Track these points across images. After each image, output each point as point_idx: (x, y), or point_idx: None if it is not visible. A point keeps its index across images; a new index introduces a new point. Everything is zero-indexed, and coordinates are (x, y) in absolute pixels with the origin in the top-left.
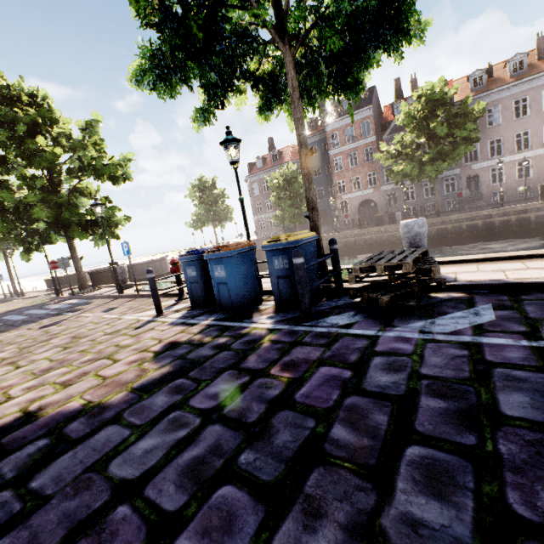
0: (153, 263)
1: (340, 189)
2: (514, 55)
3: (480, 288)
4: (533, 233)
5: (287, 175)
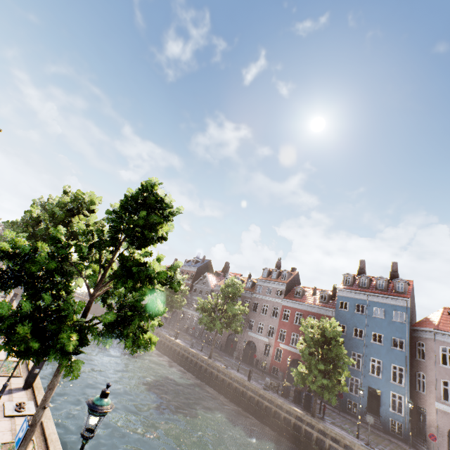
0: None
1: None
2: (238, 276)
3: None
4: (165, 352)
5: None
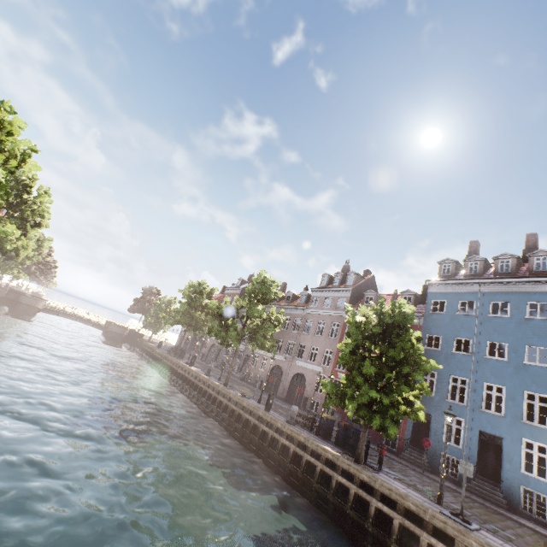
0: (30, 298)
1: None
2: (289, 291)
3: None
4: (175, 383)
5: (162, 301)
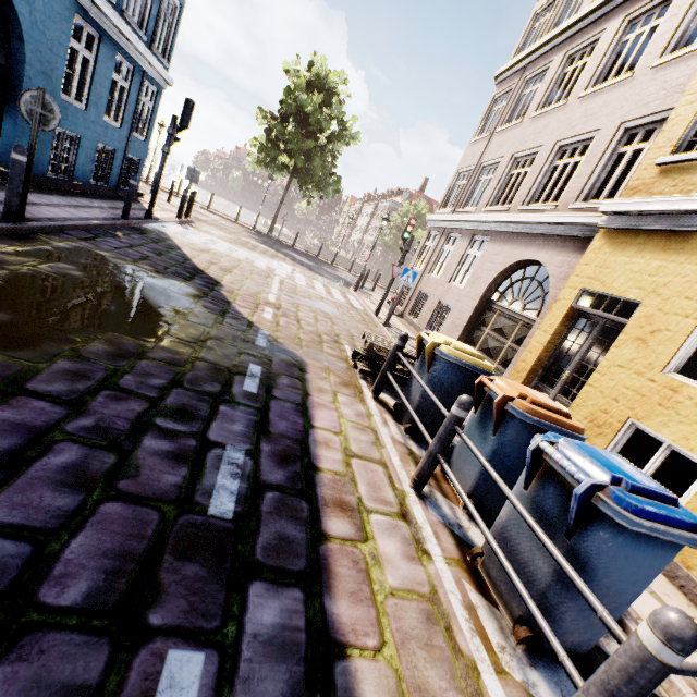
0: None
1: None
2: None
3: None
4: None
5: None
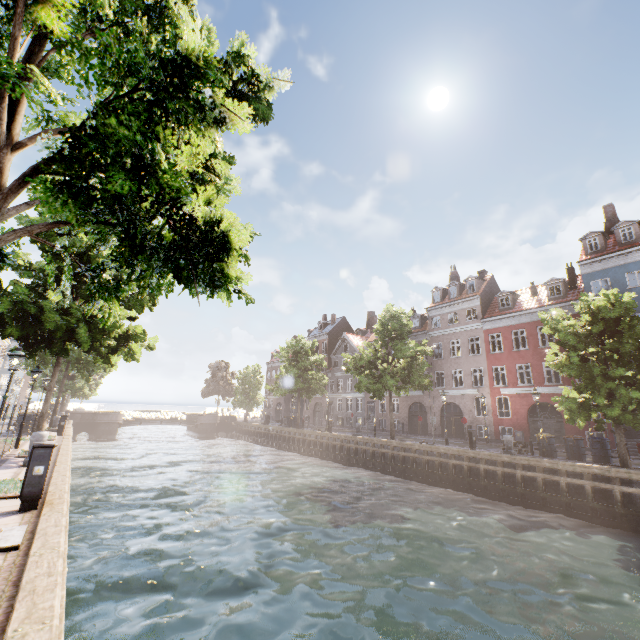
0: (108, 415)
1: None
2: None
3: None
4: (321, 455)
5: (246, 373)
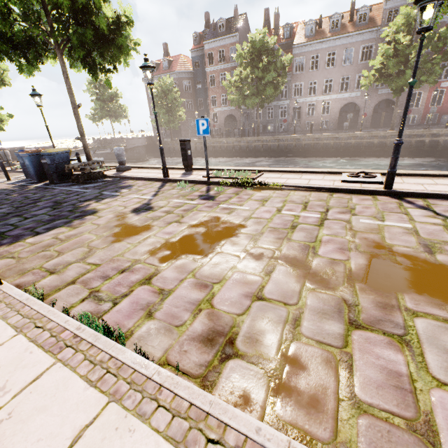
0: None
1: (215, 102)
2: (334, 14)
3: (118, 178)
4: (303, 155)
5: (163, 87)
